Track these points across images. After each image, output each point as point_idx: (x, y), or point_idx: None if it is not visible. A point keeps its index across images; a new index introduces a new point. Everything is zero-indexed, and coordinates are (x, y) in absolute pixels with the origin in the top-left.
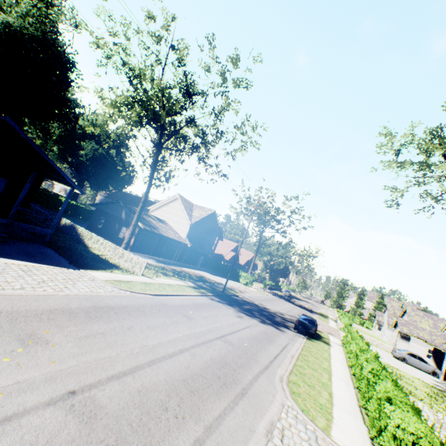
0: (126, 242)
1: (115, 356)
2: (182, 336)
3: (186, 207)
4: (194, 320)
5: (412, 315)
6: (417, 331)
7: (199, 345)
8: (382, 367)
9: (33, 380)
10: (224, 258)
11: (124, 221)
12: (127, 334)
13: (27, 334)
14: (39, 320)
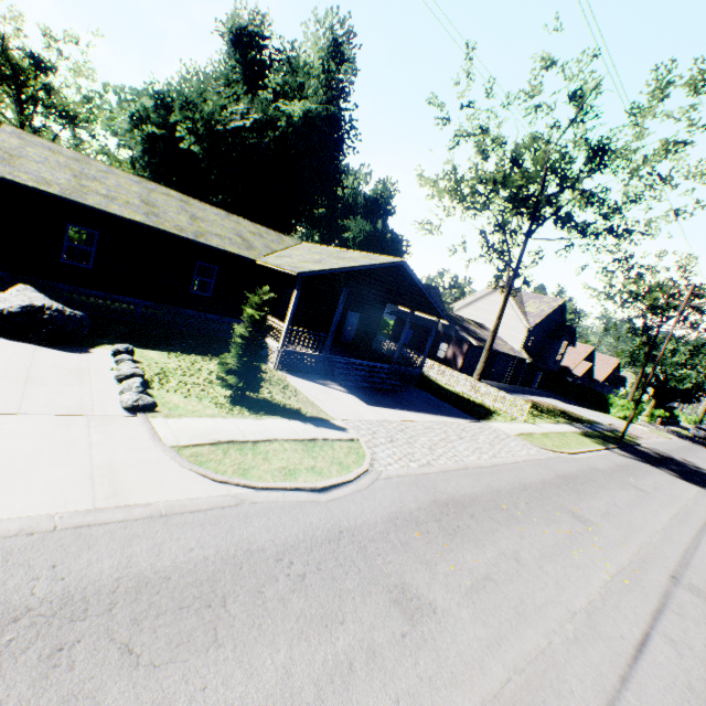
0: (479, 373)
1: (651, 542)
2: (671, 520)
3: (515, 300)
4: (650, 494)
5: None
6: None
7: (700, 534)
8: None
9: (635, 560)
10: (570, 372)
11: (442, 335)
12: (624, 514)
13: (569, 512)
14: (553, 495)
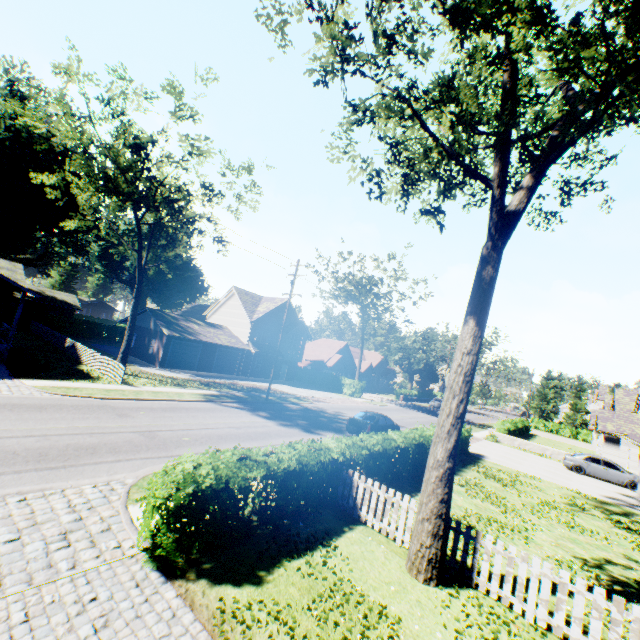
0: (123, 351)
1: None
2: (65, 427)
3: (246, 302)
4: (131, 418)
5: (625, 402)
6: (630, 426)
7: (79, 434)
8: (365, 446)
9: None
10: (325, 364)
11: (153, 333)
12: None
13: None
14: None
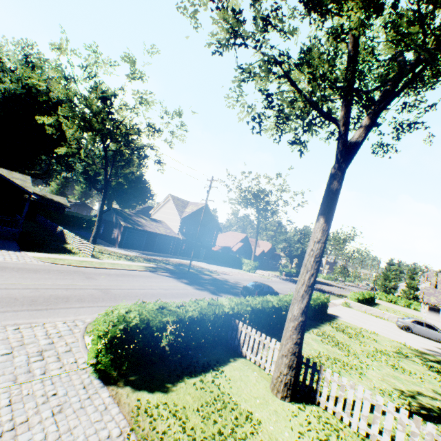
0: (93, 236)
1: None
2: (50, 284)
3: (177, 205)
4: (94, 280)
5: None
6: None
7: (59, 288)
8: (249, 304)
9: None
10: (231, 249)
11: (115, 224)
12: None
13: None
14: None
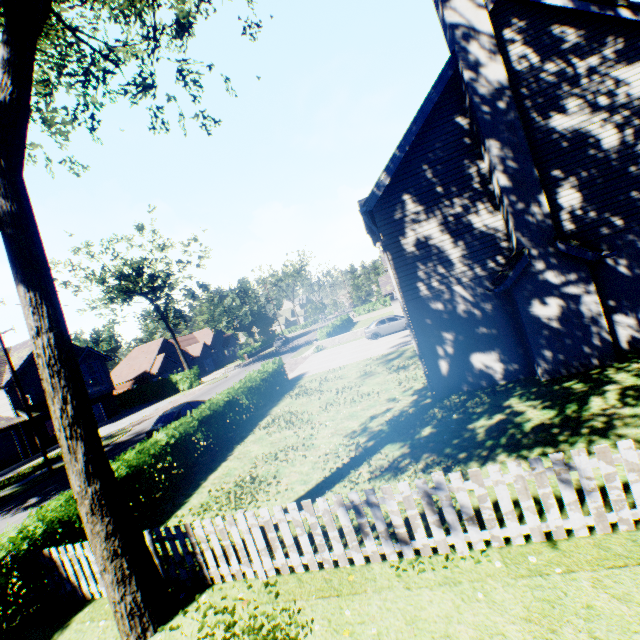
0: None
1: None
2: None
3: None
4: None
5: None
6: None
7: None
8: None
9: None
10: (151, 374)
11: None
12: None
13: None
14: None
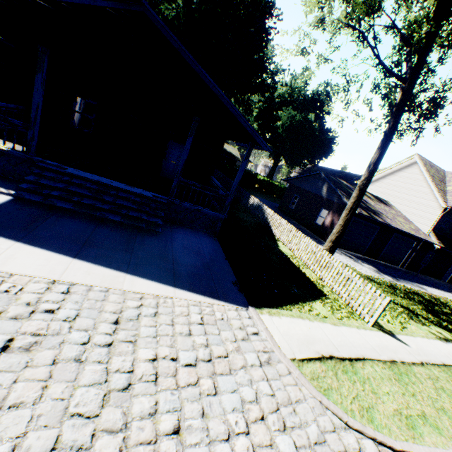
0: (332, 239)
1: None
2: None
3: (432, 176)
4: None
5: None
6: None
7: None
8: None
9: None
10: None
11: (324, 201)
12: None
13: None
14: None
